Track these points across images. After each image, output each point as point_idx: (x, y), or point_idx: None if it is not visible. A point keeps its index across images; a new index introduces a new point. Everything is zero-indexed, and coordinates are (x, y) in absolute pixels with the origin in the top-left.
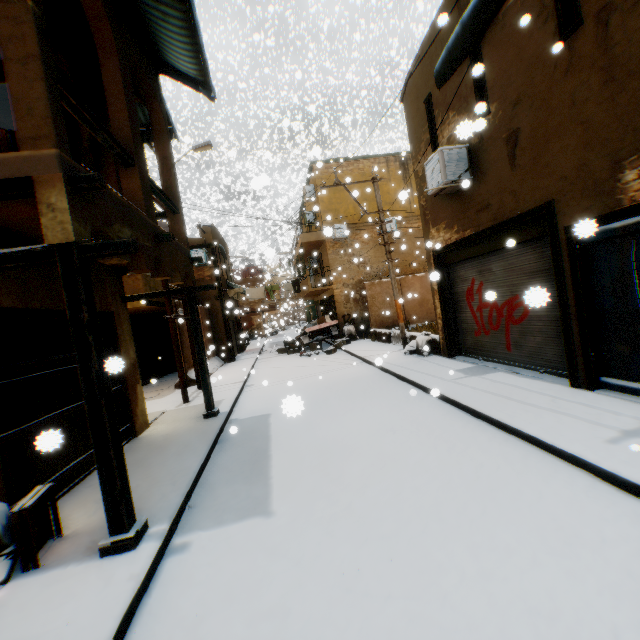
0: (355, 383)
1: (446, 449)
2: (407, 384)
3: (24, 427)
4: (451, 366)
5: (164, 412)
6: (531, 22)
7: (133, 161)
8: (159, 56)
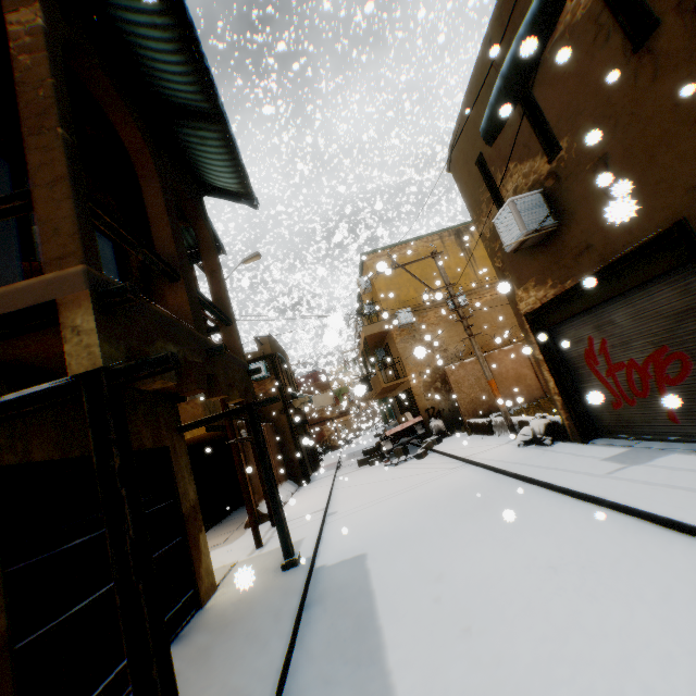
0: (466, 494)
1: (658, 596)
2: (539, 488)
3: (53, 624)
4: (592, 454)
5: (234, 564)
6: (588, 46)
7: (177, 275)
8: (201, 179)
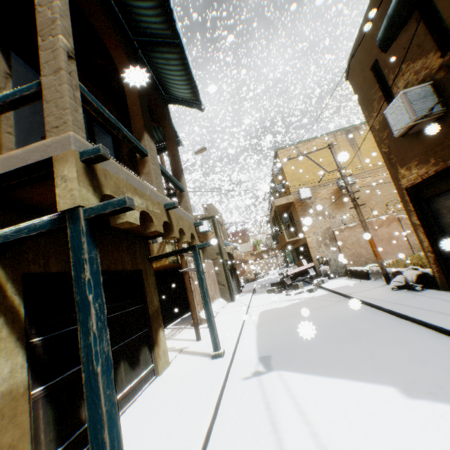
0: (348, 322)
1: None
2: (412, 323)
3: (58, 379)
4: None
5: (182, 350)
6: None
7: (146, 152)
8: (167, 92)
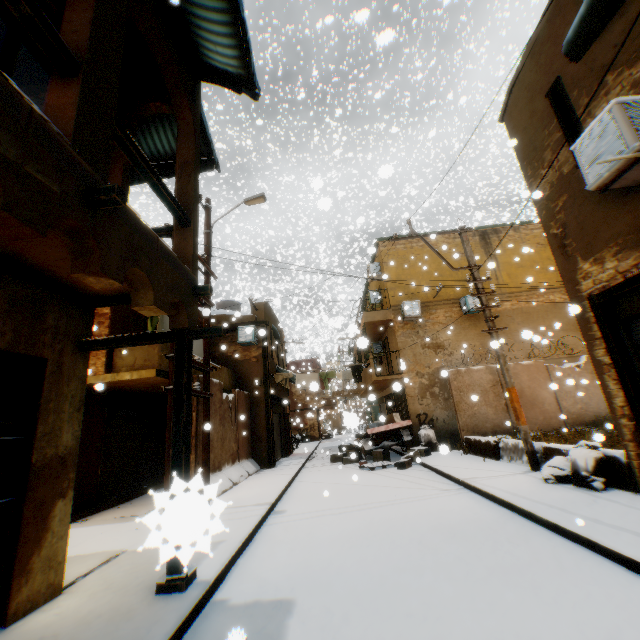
0: (469, 537)
1: None
2: (609, 562)
3: None
4: None
5: (119, 554)
6: None
7: (74, 64)
8: (199, 57)
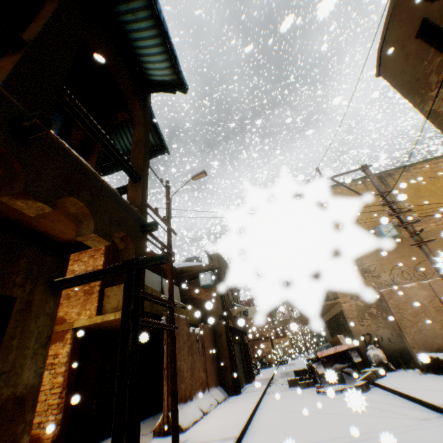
0: None
1: None
2: None
3: None
4: None
5: None
6: None
7: (20, 40)
8: (146, 78)
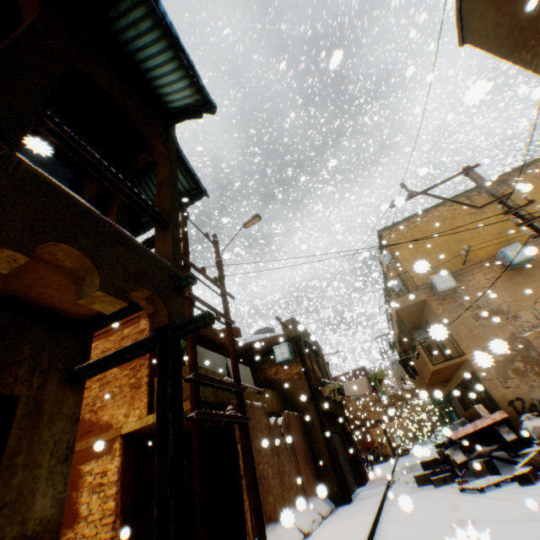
0: None
1: None
2: None
3: None
4: None
5: None
6: None
7: None
8: (166, 108)
